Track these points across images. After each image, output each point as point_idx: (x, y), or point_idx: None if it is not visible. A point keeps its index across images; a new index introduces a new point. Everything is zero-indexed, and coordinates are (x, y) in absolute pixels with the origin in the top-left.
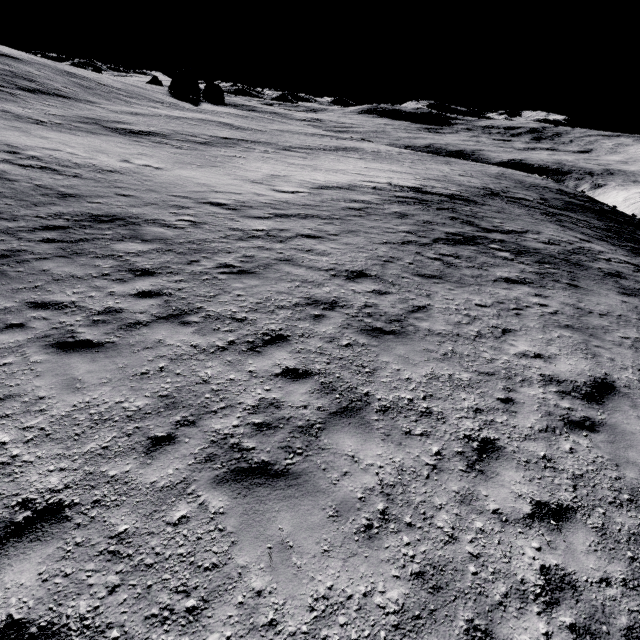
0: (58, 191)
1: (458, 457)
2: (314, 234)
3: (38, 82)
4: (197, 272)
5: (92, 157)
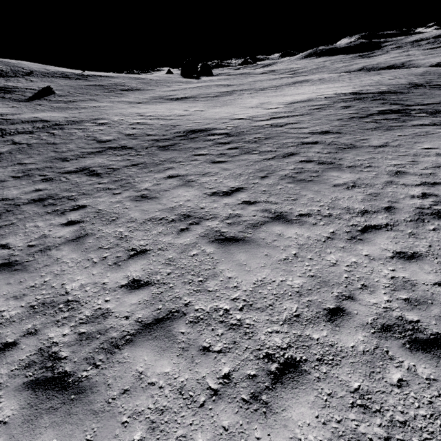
0: (170, 125)
1: (385, 174)
2: (296, 122)
3: (126, 86)
4: (247, 141)
5: (171, 112)
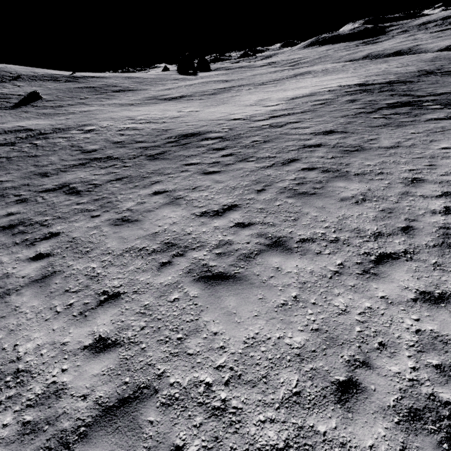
0: (162, 129)
1: (399, 183)
2: (297, 121)
3: (118, 86)
4: (243, 145)
5: (164, 113)
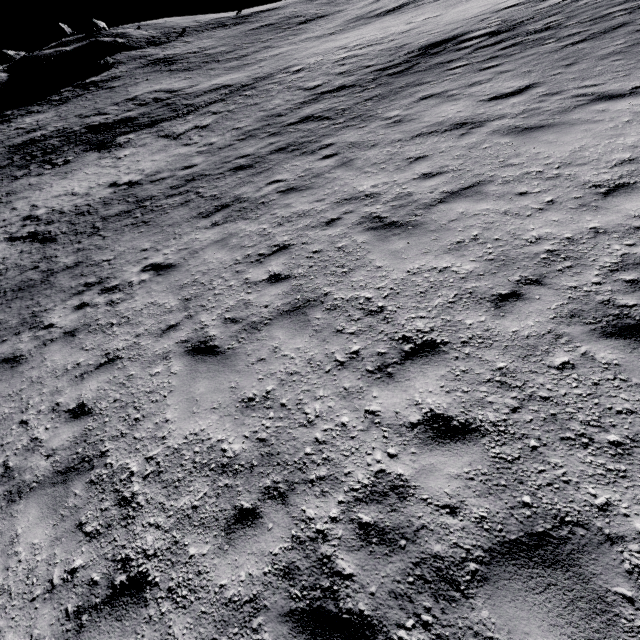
0: (394, 47)
1: None
2: None
3: (302, 15)
4: (531, 32)
5: (386, 31)
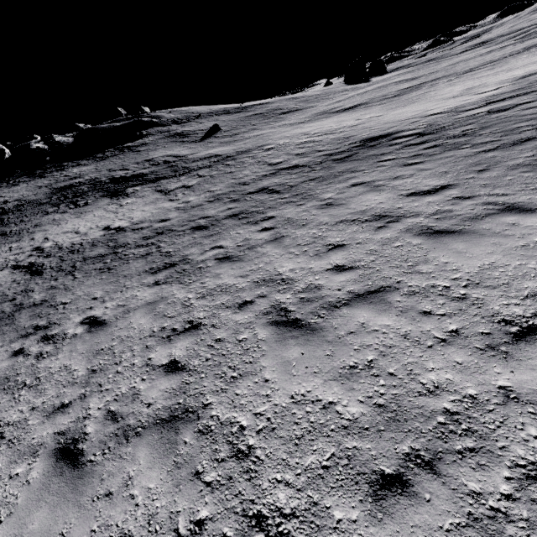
0: (342, 137)
1: None
2: (533, 100)
3: (284, 108)
4: (451, 136)
5: (340, 124)
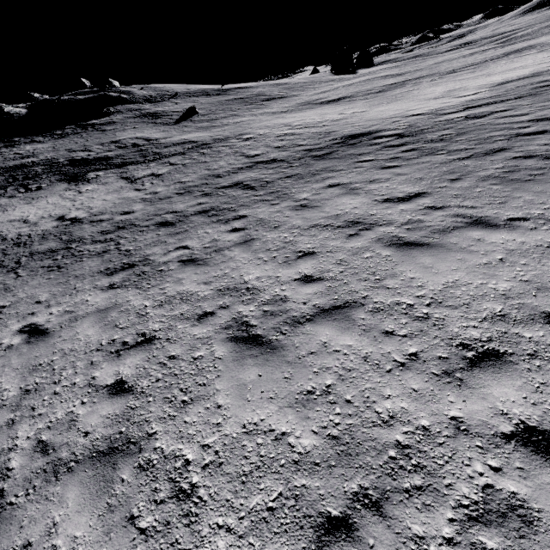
0: (324, 132)
1: None
2: (507, 108)
3: (267, 95)
4: (429, 140)
5: (323, 117)
